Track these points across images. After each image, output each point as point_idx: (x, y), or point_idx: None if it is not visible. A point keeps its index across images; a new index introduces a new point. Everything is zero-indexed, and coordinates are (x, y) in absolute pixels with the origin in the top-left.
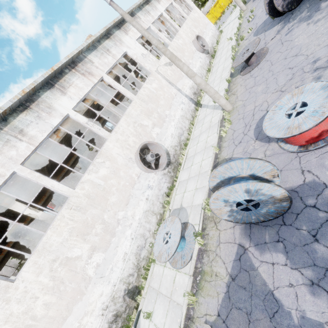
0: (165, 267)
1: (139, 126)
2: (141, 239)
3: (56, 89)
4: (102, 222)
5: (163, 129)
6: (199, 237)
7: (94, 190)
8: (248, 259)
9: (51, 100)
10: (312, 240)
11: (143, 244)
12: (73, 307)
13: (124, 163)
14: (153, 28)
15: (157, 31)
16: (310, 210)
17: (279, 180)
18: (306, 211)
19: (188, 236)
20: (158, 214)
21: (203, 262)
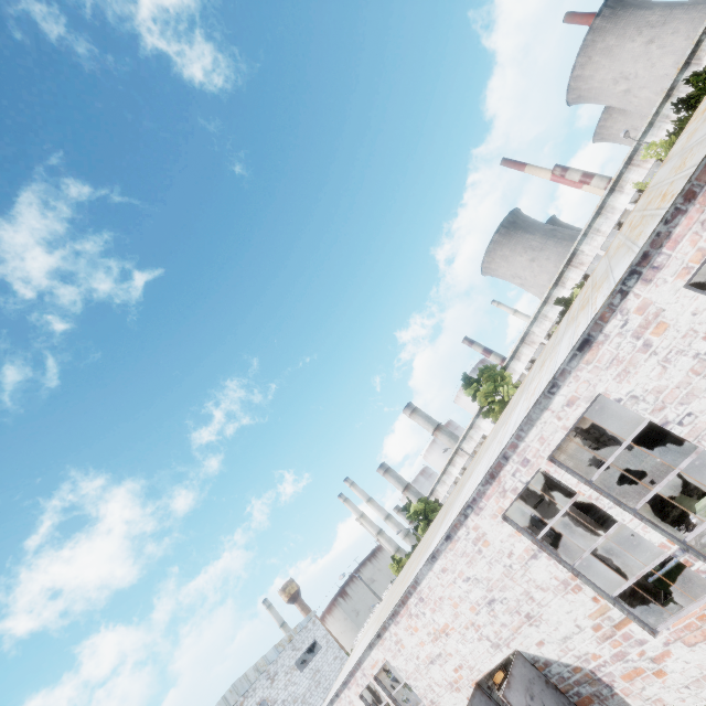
0: None
1: None
2: None
3: (616, 192)
4: None
5: None
6: None
7: None
8: None
9: (613, 203)
10: None
11: None
12: None
13: None
14: None
15: None
16: None
17: None
18: None
19: None
20: None
21: None
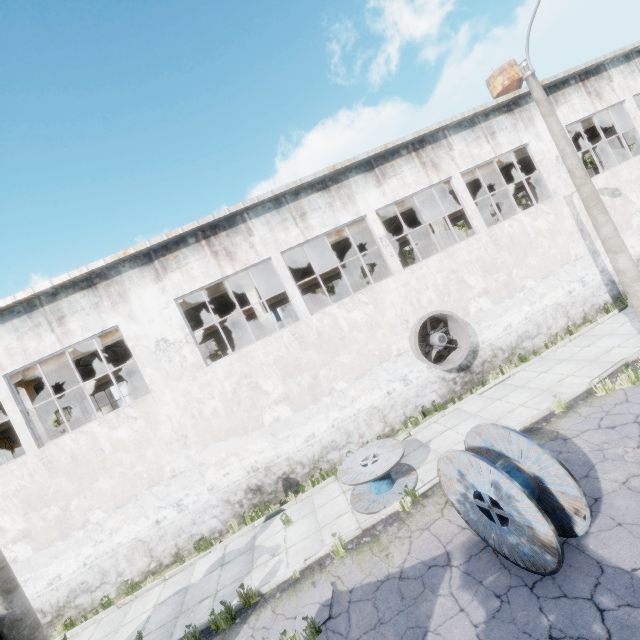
0: (343, 493)
1: (456, 281)
2: (344, 436)
3: (373, 175)
4: (314, 376)
5: (497, 307)
6: (409, 498)
7: (331, 331)
8: (439, 576)
9: (358, 188)
10: (543, 638)
11: (340, 444)
12: (231, 437)
13: (392, 322)
14: (629, 107)
15: (634, 114)
16: (589, 609)
17: (584, 525)
18: (582, 604)
19: (399, 485)
20: (389, 426)
21: (388, 529)
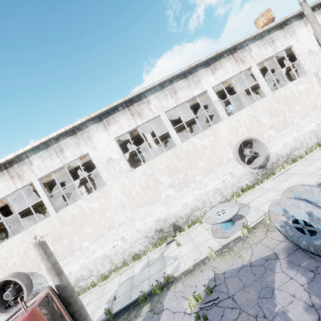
0: (206, 230)
1: (256, 122)
2: (201, 203)
3: (210, 68)
4: (185, 174)
5: (279, 134)
6: (245, 229)
7: (192, 150)
8: (273, 264)
9: (202, 76)
10: None
11: (200, 207)
12: (146, 205)
13: (223, 145)
14: None
15: None
16: None
17: None
18: None
19: (237, 224)
20: (224, 197)
21: (236, 244)
